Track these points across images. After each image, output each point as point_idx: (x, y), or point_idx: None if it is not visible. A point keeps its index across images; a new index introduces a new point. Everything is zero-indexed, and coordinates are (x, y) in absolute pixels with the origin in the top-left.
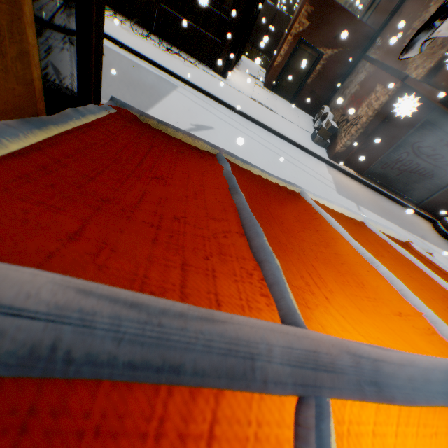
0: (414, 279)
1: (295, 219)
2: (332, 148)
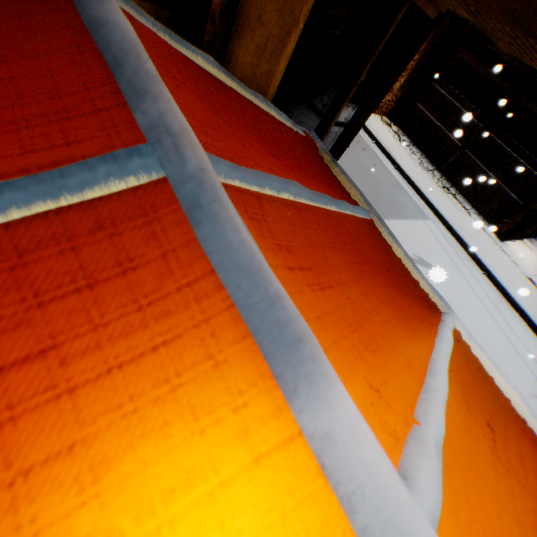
0: None
1: (390, 298)
2: None
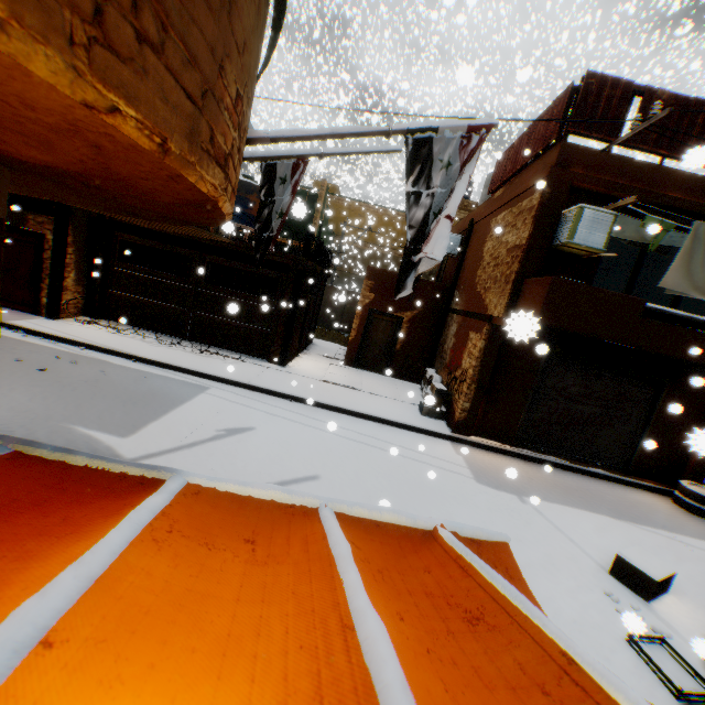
0: (297, 595)
1: (58, 522)
2: (451, 417)
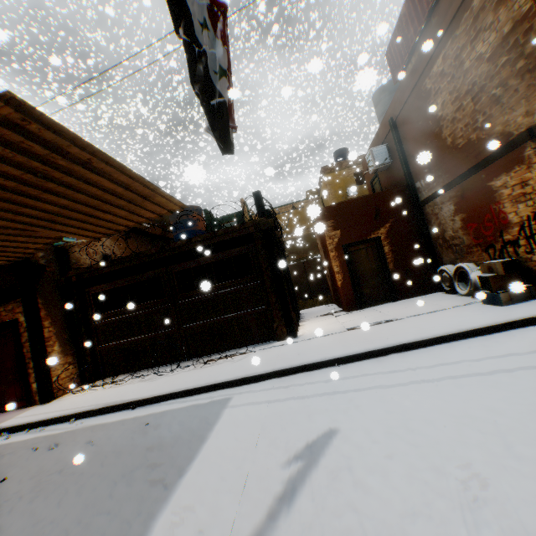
0: None
1: None
2: None
